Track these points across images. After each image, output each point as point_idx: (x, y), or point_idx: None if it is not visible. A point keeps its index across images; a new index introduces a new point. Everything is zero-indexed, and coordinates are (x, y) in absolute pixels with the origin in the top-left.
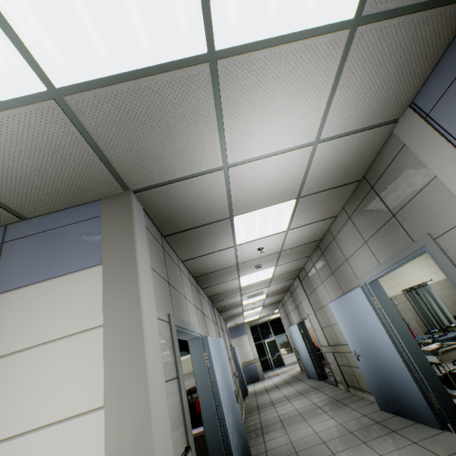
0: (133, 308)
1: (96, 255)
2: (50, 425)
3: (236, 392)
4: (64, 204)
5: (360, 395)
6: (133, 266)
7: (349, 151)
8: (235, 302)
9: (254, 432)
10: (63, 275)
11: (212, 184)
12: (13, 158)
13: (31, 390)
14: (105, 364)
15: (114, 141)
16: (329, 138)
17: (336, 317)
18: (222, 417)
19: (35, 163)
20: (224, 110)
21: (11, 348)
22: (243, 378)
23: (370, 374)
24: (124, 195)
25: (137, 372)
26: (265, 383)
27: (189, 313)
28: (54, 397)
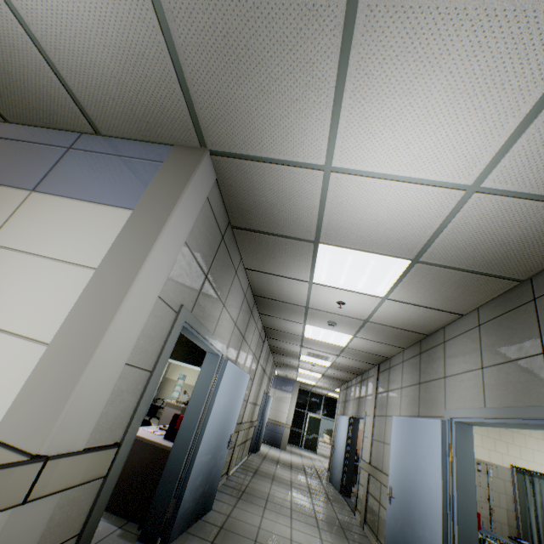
0: (131, 269)
1: (135, 199)
2: (2, 331)
3: (242, 441)
4: (137, 134)
5: (372, 541)
6: (159, 227)
7: (523, 227)
8: (292, 350)
9: (233, 489)
10: (96, 203)
11: (304, 186)
12: (96, 52)
13: (9, 291)
14: (75, 306)
15: (201, 72)
16: (497, 191)
17: (393, 437)
18: (196, 449)
19: (116, 68)
20: (349, 79)
21: (18, 245)
22: (261, 433)
23: (393, 527)
24: (198, 151)
25: (94, 332)
26: (282, 454)
27: (218, 324)
28: (20, 309)
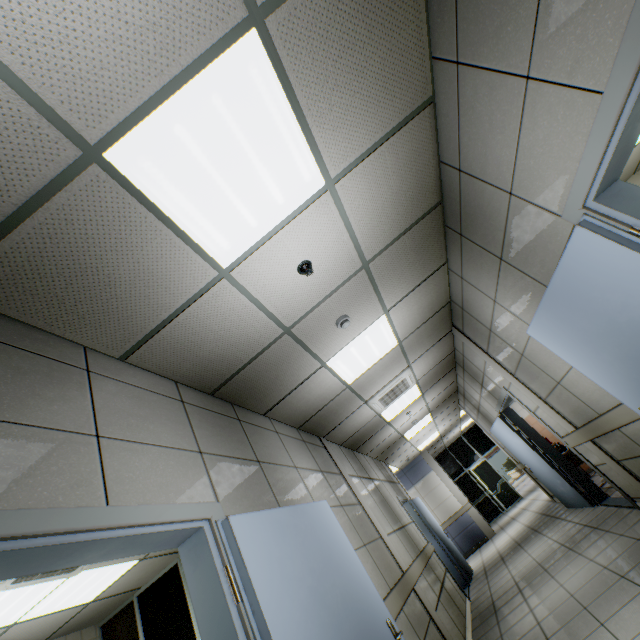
0: None
1: None
2: None
3: (436, 593)
4: None
5: None
6: None
7: None
8: (368, 421)
9: None
10: None
11: None
12: None
13: None
14: None
15: None
16: None
17: (558, 351)
18: None
19: None
20: None
21: None
22: (451, 550)
23: None
24: None
25: None
26: (497, 543)
27: (114, 477)
28: None
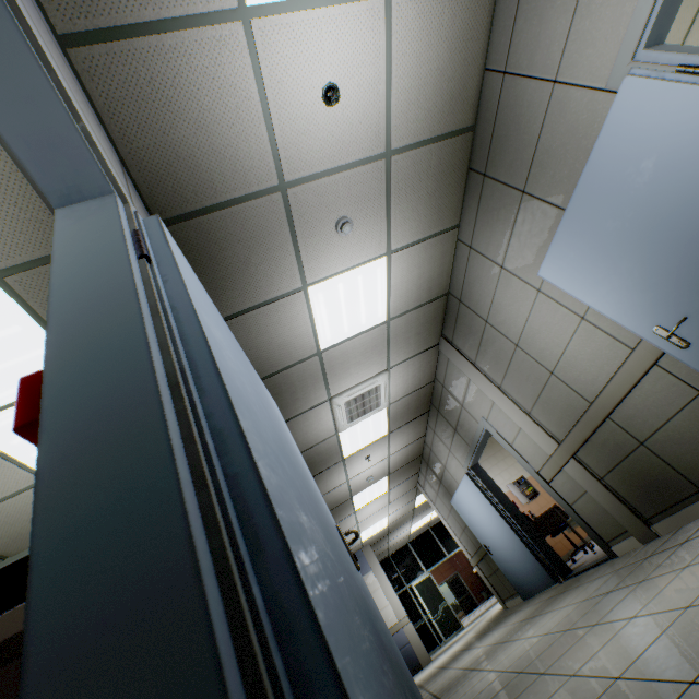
0: None
1: None
2: None
3: None
4: None
5: None
6: None
7: None
8: (323, 440)
9: None
10: None
11: None
12: None
13: None
14: None
15: None
16: None
17: (571, 286)
18: (225, 440)
19: None
20: None
21: None
22: None
23: None
24: None
25: None
26: (435, 663)
27: None
28: None
